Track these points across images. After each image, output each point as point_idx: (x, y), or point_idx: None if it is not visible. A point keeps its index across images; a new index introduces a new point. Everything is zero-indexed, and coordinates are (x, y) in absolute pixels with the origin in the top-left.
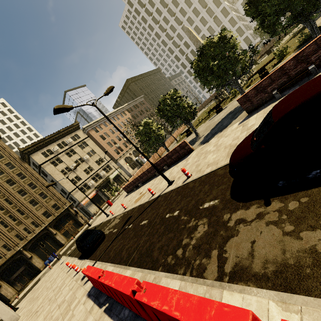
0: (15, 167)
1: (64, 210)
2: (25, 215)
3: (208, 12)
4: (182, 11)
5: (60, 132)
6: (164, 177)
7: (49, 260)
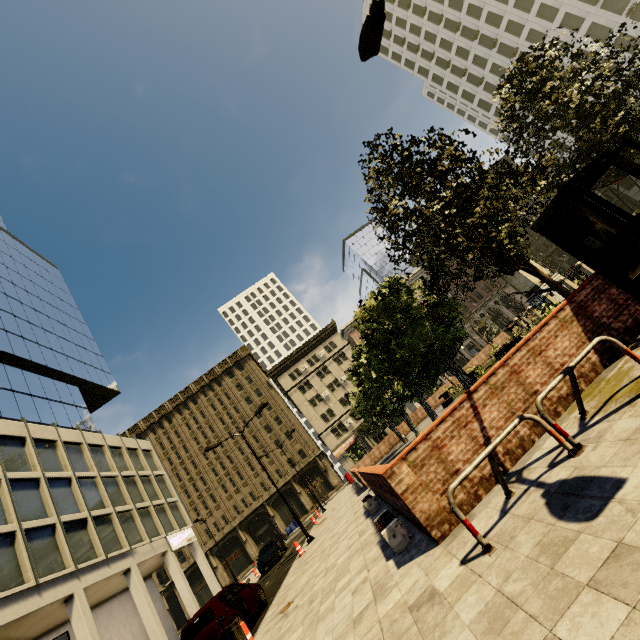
0: (263, 395)
1: (311, 461)
2: (270, 459)
3: (609, 5)
4: (535, 36)
5: (311, 341)
6: (303, 531)
7: (290, 528)
